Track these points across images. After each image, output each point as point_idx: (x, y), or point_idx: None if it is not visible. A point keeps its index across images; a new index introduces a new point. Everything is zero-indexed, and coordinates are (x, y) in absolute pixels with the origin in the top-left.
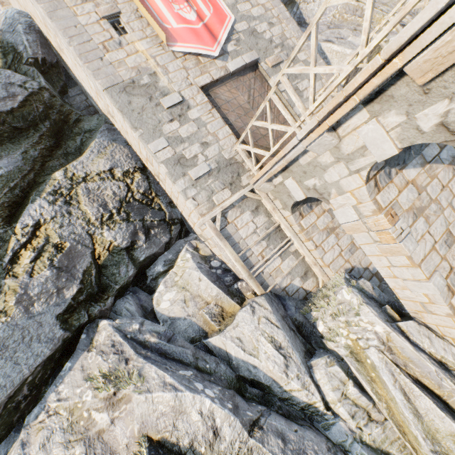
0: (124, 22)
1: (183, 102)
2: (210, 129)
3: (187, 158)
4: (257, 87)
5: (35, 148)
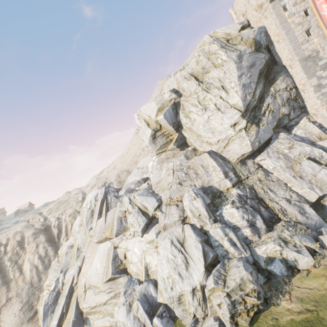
0: (311, 31)
1: (326, 62)
2: None
3: (322, 85)
4: None
5: (263, 80)
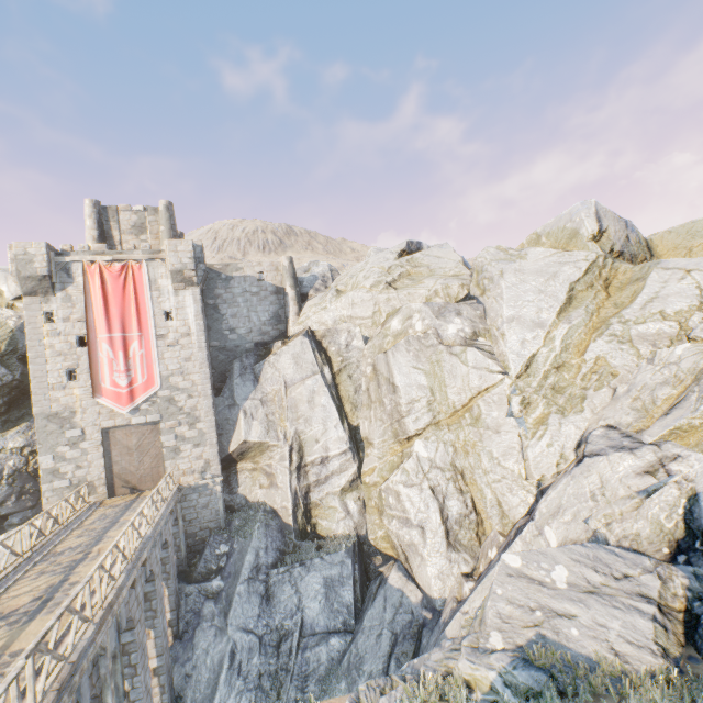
0: (78, 373)
1: (83, 435)
2: (90, 458)
3: (61, 471)
4: (151, 436)
5: None
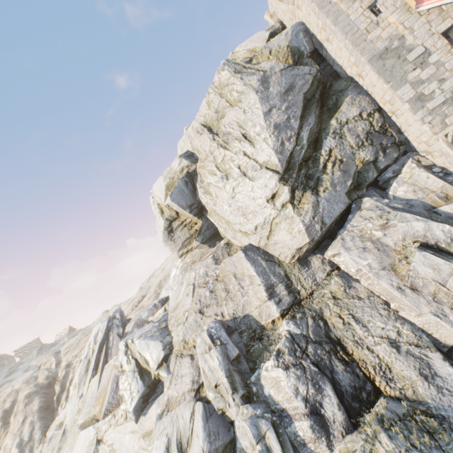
0: (380, 5)
1: (424, 51)
2: (447, 67)
3: (425, 94)
4: None
5: (316, 109)
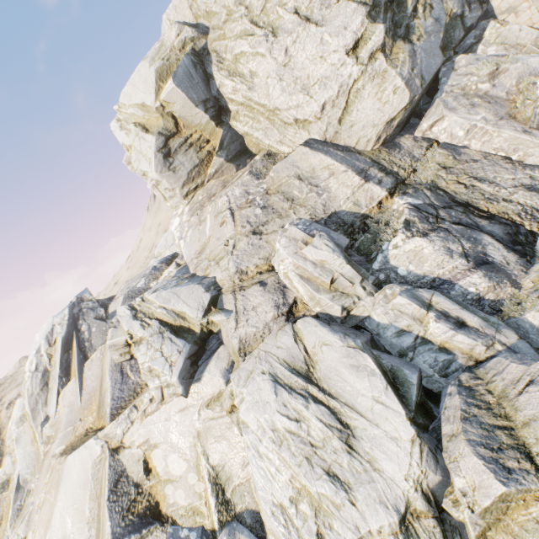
0: None
1: None
2: None
3: None
4: None
5: None
